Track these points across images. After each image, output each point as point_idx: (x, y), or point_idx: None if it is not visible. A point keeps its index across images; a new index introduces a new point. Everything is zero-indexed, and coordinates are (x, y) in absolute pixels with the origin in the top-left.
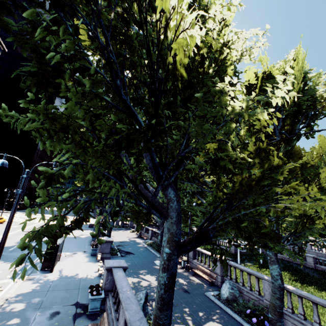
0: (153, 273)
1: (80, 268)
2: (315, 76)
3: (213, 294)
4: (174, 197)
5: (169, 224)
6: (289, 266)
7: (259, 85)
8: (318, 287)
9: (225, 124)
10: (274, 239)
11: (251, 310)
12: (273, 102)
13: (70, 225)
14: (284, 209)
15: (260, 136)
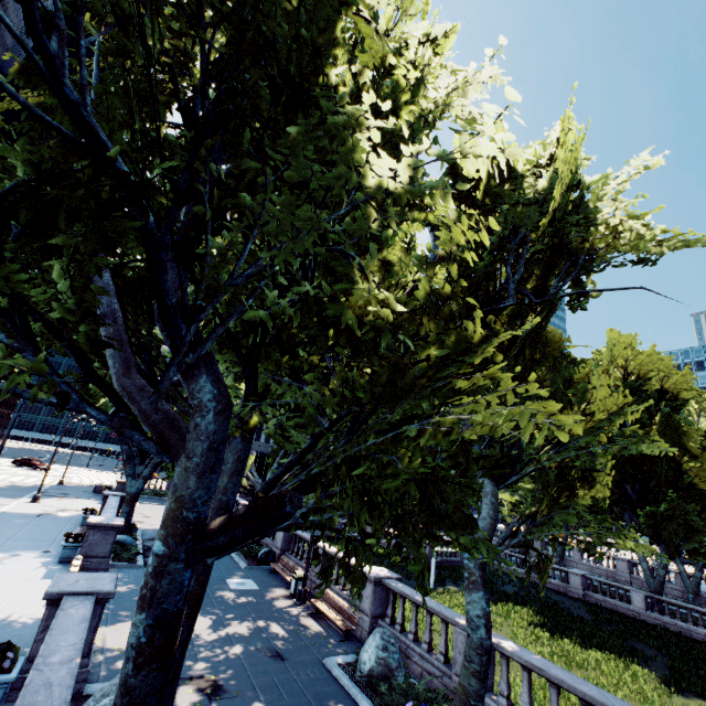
0: (210, 609)
1: (8, 594)
2: (598, 181)
3: (342, 662)
4: (212, 402)
5: (179, 474)
6: (534, 593)
7: (486, 185)
8: (584, 640)
9: (386, 243)
10: (465, 527)
11: (419, 703)
12: (471, 171)
13: (45, 485)
14: (501, 457)
15: (449, 267)
